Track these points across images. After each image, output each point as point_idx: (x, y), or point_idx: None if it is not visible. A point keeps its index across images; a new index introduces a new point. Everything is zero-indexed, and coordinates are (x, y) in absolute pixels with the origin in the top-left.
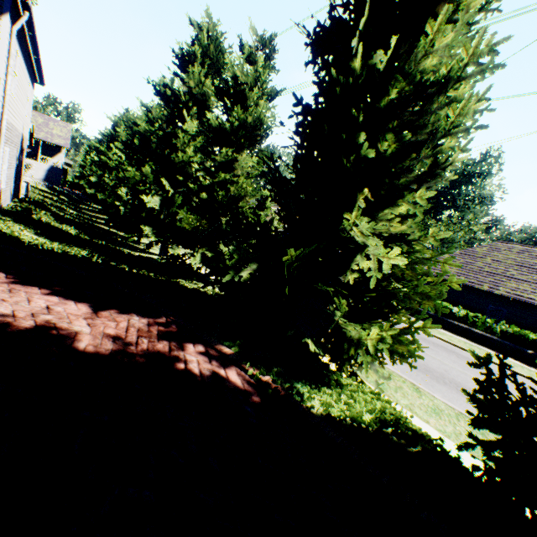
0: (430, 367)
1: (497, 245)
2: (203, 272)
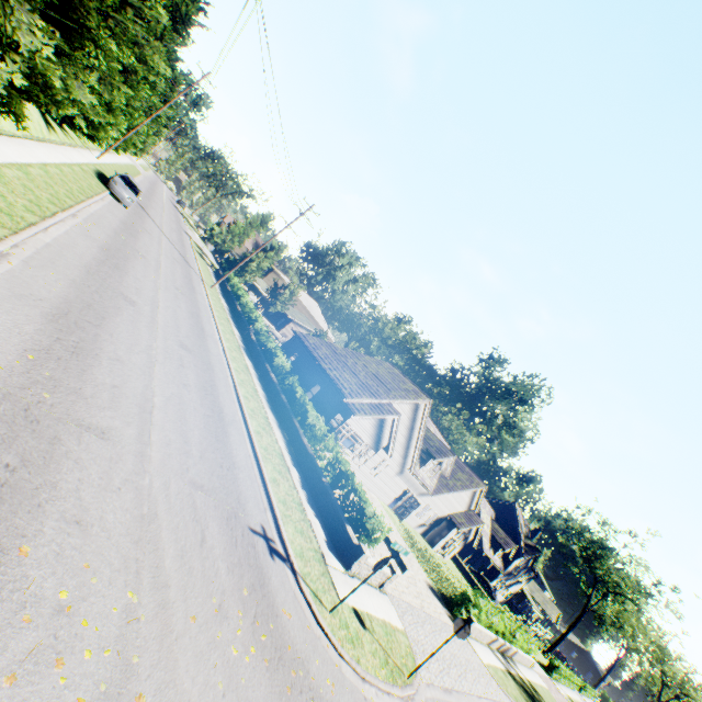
0: (129, 267)
1: (385, 363)
2: (73, 157)
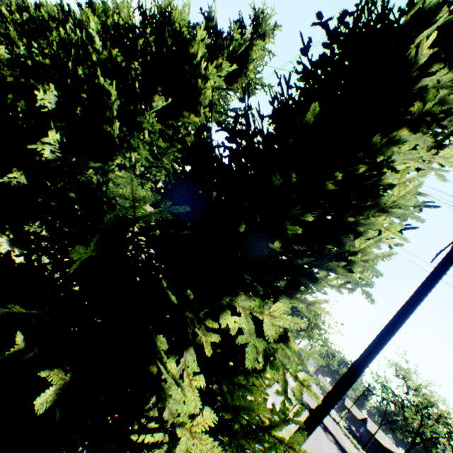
0: None
1: None
2: None
